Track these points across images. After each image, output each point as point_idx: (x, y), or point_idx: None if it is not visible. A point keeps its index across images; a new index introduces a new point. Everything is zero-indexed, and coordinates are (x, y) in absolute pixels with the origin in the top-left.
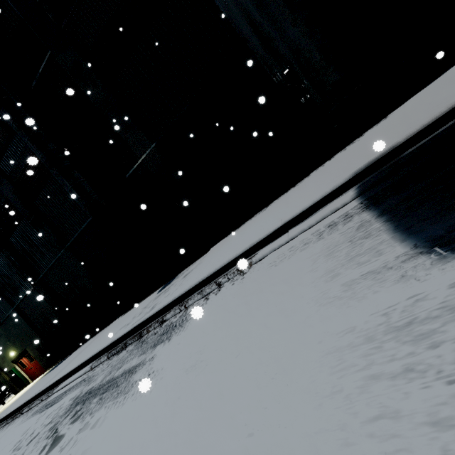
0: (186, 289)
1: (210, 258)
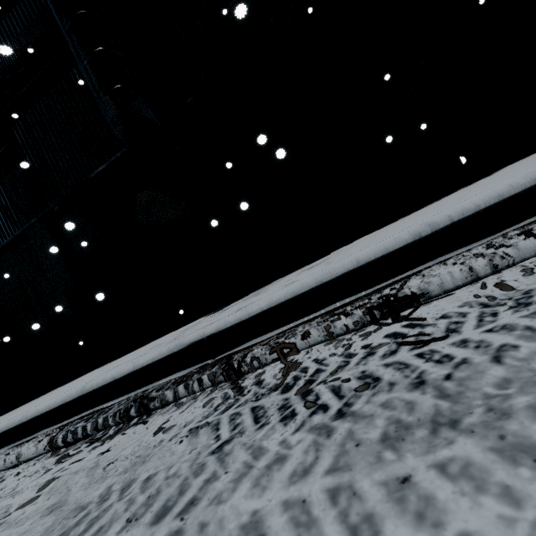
0: (514, 185)
1: (398, 225)
